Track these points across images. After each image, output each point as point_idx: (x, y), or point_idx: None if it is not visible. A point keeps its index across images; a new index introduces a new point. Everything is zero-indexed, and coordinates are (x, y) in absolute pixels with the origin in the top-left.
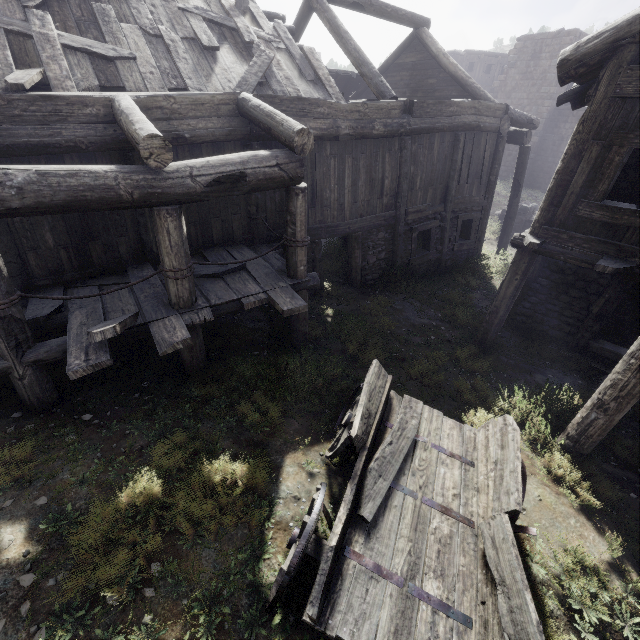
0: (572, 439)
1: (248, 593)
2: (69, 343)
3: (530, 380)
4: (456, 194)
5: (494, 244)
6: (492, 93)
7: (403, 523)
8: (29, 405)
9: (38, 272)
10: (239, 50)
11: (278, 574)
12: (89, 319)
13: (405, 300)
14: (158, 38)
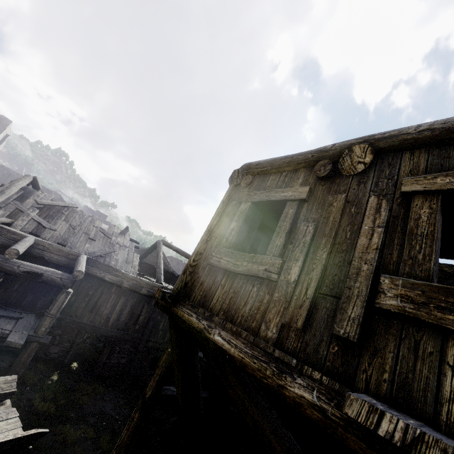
0: None
1: None
2: None
3: None
4: None
5: None
6: None
7: None
8: None
9: None
10: (105, 244)
11: None
12: None
13: (117, 397)
14: (74, 229)
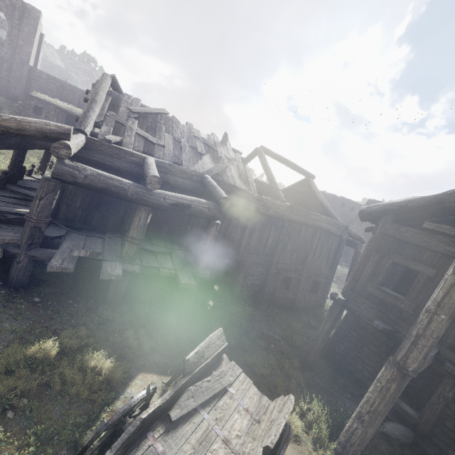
0: (341, 445)
1: (69, 447)
2: (57, 253)
3: (332, 401)
4: (311, 262)
5: None
6: (351, 221)
7: (194, 435)
8: (10, 280)
9: (61, 216)
10: (214, 158)
11: (100, 423)
12: (73, 246)
13: (263, 316)
14: (179, 143)
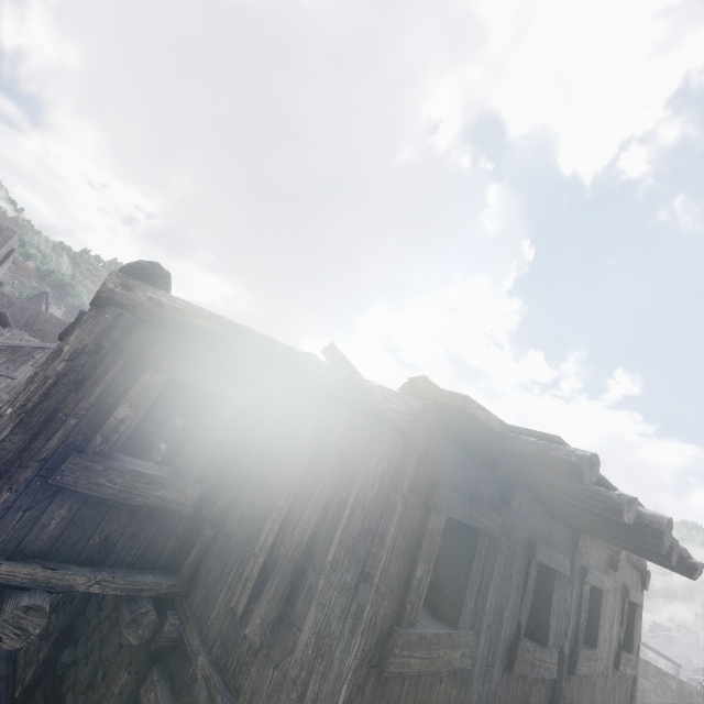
0: None
1: None
2: None
3: None
4: None
5: None
6: None
7: None
8: None
9: None
10: None
11: None
12: None
13: None
14: None
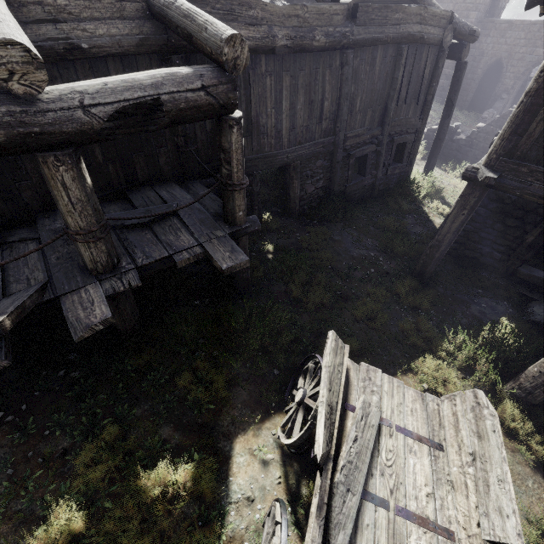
0: (525, 390)
1: None
2: None
3: (466, 312)
4: (393, 116)
5: (419, 164)
6: None
7: None
8: None
9: None
10: None
11: None
12: None
13: (343, 229)
14: None
